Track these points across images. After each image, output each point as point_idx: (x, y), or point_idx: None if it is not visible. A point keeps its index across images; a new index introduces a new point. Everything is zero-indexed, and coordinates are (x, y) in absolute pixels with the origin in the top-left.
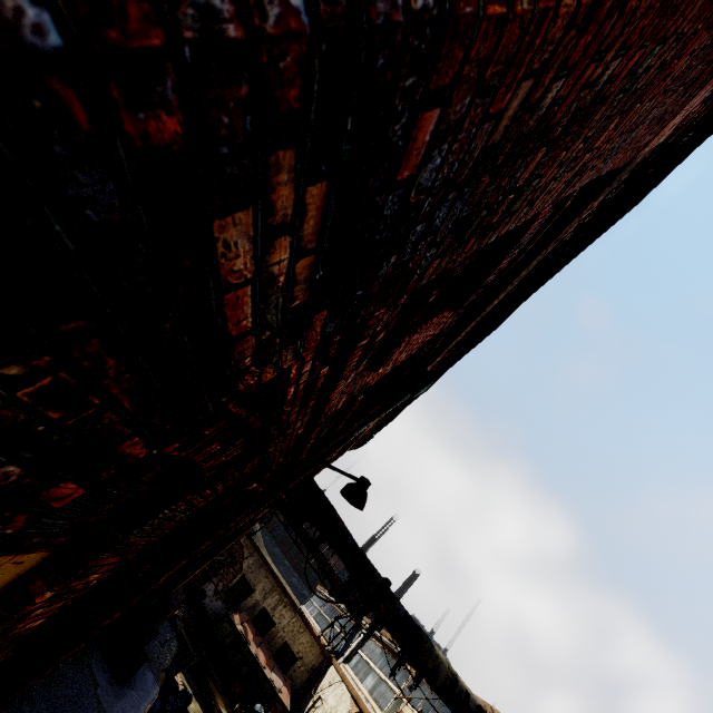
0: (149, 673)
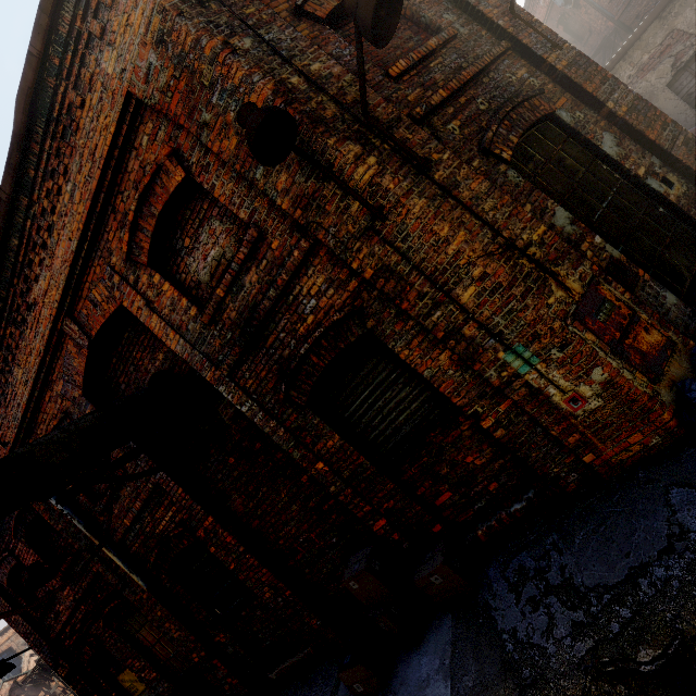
0: (443, 685)
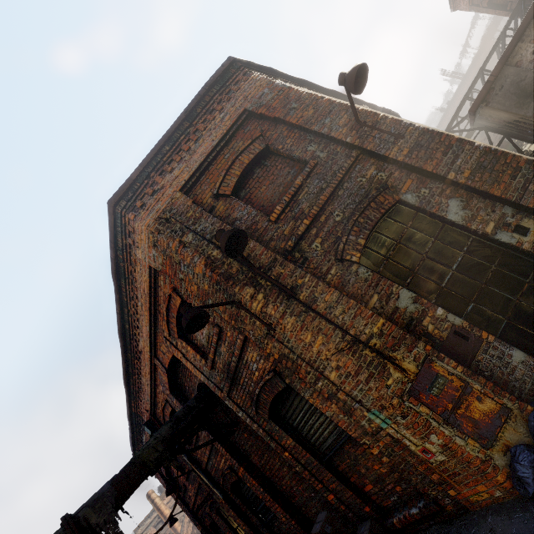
0: None
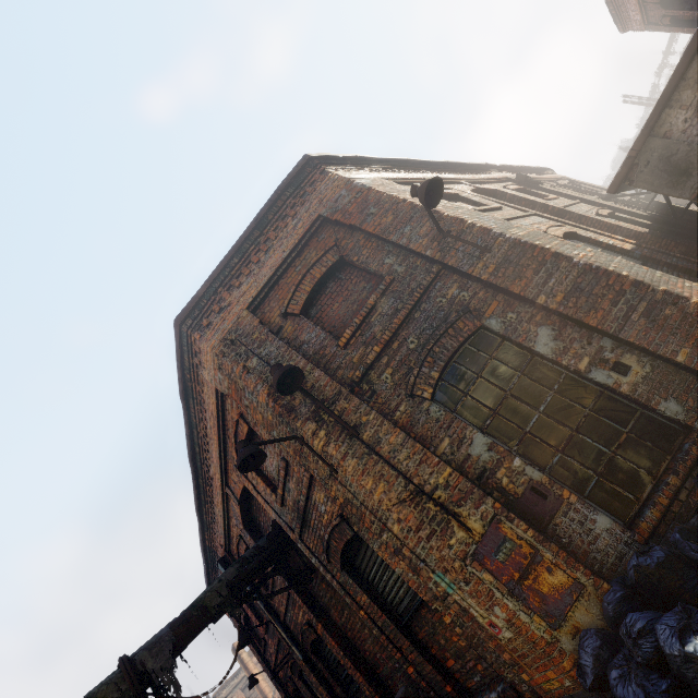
0: None
